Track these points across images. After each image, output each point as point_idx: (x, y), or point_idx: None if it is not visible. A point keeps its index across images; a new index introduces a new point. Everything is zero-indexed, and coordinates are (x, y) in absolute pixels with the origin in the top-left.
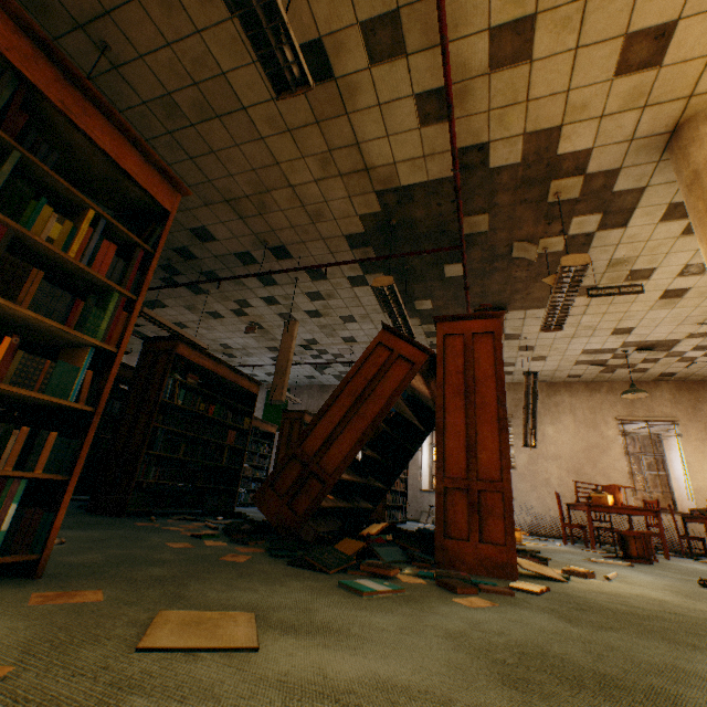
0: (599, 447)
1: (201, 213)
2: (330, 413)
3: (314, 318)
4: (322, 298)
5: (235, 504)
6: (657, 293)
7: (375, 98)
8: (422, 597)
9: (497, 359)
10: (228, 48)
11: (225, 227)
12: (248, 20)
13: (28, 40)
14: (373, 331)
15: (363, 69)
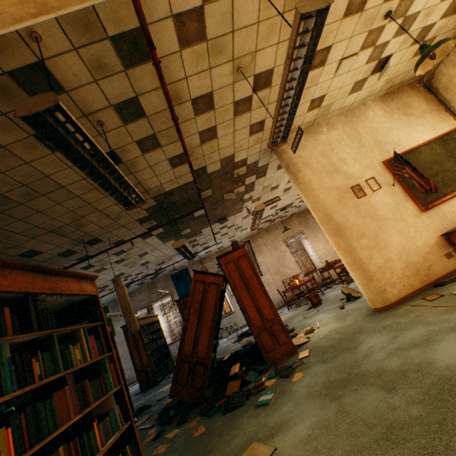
0: (282, 257)
1: (28, 243)
2: (189, 328)
3: (120, 263)
4: (124, 252)
5: (133, 404)
6: (282, 191)
7: (147, 164)
8: (284, 387)
9: (252, 266)
10: (50, 165)
11: (50, 243)
12: (110, 189)
13: (27, 273)
14: (160, 253)
15: (139, 156)
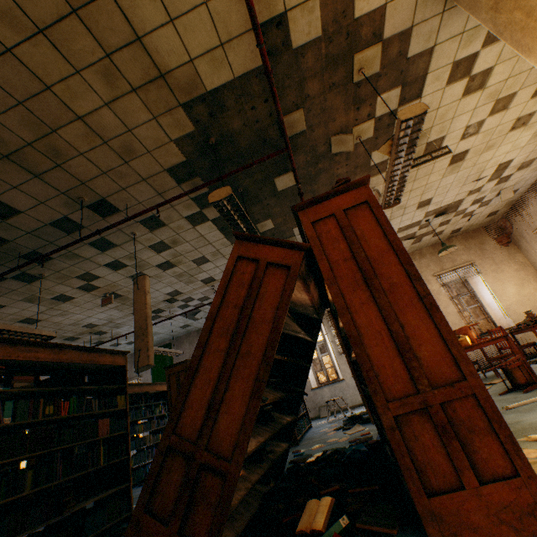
0: None
1: None
2: (204, 368)
3: (168, 270)
4: (168, 247)
5: (132, 503)
6: (447, 160)
7: None
8: None
9: (385, 228)
10: None
11: (22, 192)
12: None
13: None
14: None
15: None
